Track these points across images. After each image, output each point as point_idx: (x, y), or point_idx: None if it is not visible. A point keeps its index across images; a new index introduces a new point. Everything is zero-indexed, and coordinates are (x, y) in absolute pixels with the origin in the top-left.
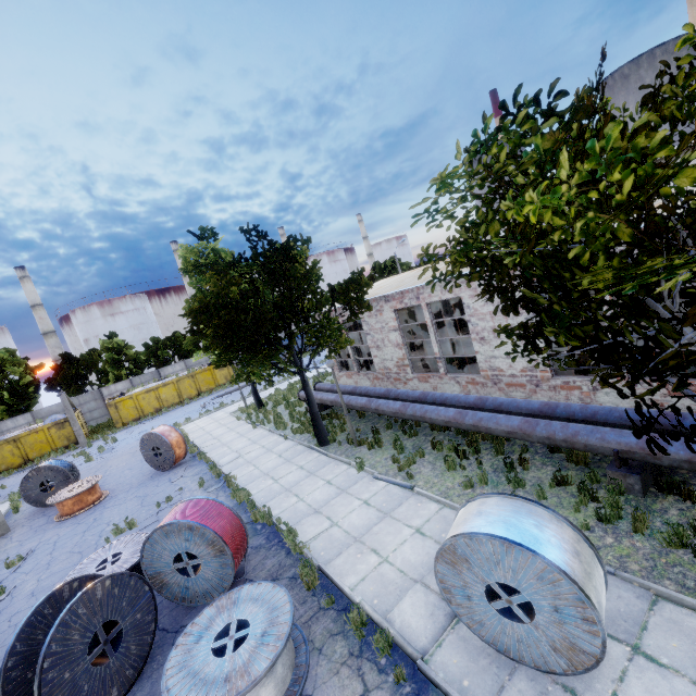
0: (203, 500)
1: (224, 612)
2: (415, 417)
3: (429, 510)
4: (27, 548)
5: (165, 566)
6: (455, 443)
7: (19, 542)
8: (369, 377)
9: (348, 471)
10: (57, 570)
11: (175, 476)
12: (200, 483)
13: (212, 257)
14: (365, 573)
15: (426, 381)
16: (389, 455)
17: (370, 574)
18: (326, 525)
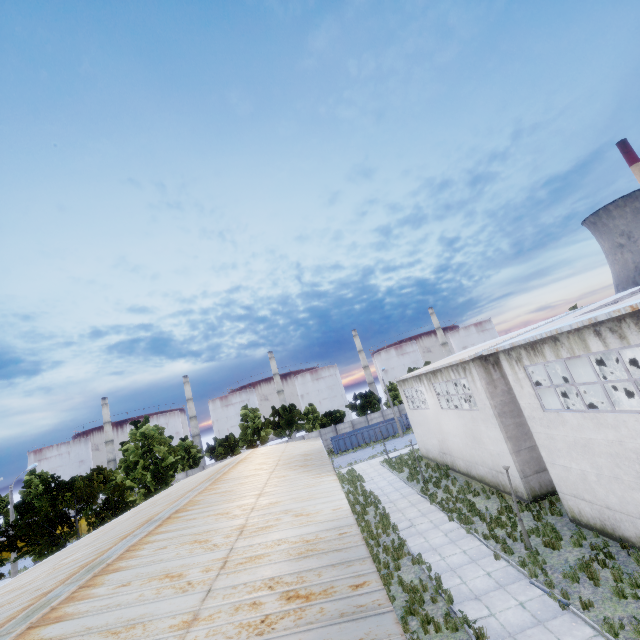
0: None
1: None
2: None
3: None
4: None
5: None
6: None
7: None
8: None
9: None
10: None
11: None
12: None
13: (145, 435)
14: None
15: None
16: None
17: None
18: None
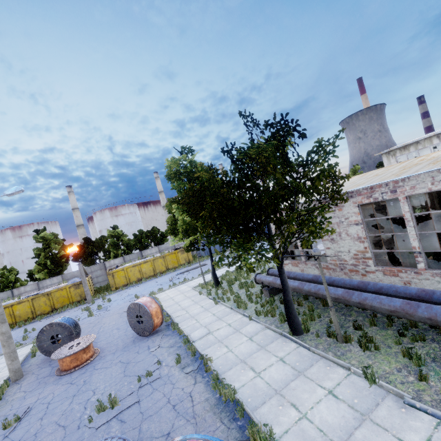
0: None
1: None
2: (435, 321)
3: None
4: (27, 404)
5: None
6: None
7: (24, 392)
8: (317, 267)
9: (351, 380)
10: None
11: (153, 345)
12: (177, 360)
13: (189, 167)
14: None
15: (395, 274)
16: (400, 364)
17: None
18: None
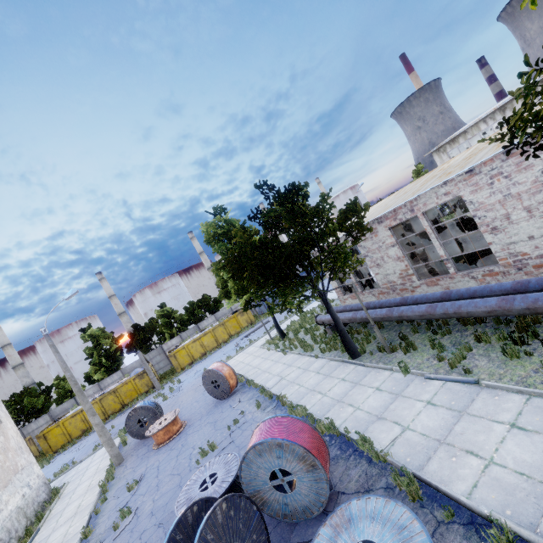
0: (281, 418)
1: (342, 532)
2: (448, 314)
3: (513, 402)
4: (139, 473)
5: (263, 484)
6: (503, 331)
7: (132, 468)
8: (373, 294)
9: (393, 376)
10: (165, 491)
11: (234, 402)
12: (257, 405)
13: (225, 226)
14: (474, 478)
15: (436, 284)
16: (429, 355)
17: (480, 479)
18: (398, 430)
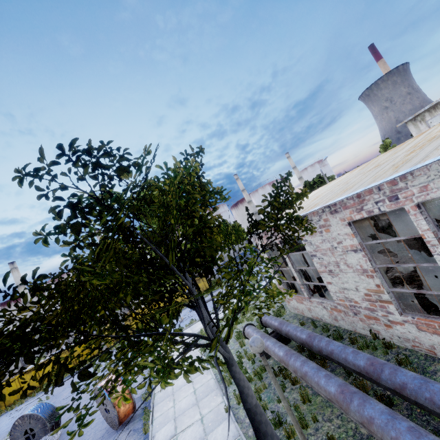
0: None
1: None
2: None
3: None
4: None
5: None
6: None
7: None
8: (324, 307)
9: None
10: None
11: None
12: None
13: None
14: None
15: (437, 332)
16: None
17: None
18: None
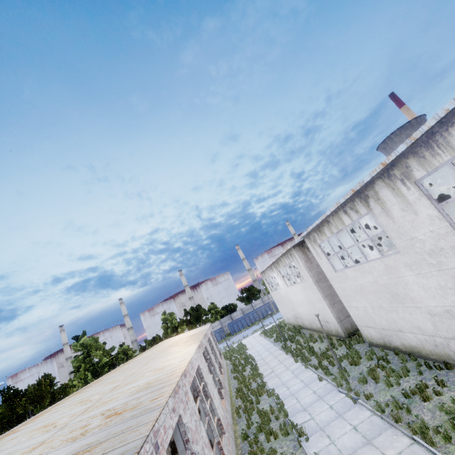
0: None
1: None
2: None
3: None
4: None
5: None
6: None
7: None
8: None
9: None
10: None
11: None
12: None
13: (84, 345)
14: None
15: None
16: None
17: None
18: None
